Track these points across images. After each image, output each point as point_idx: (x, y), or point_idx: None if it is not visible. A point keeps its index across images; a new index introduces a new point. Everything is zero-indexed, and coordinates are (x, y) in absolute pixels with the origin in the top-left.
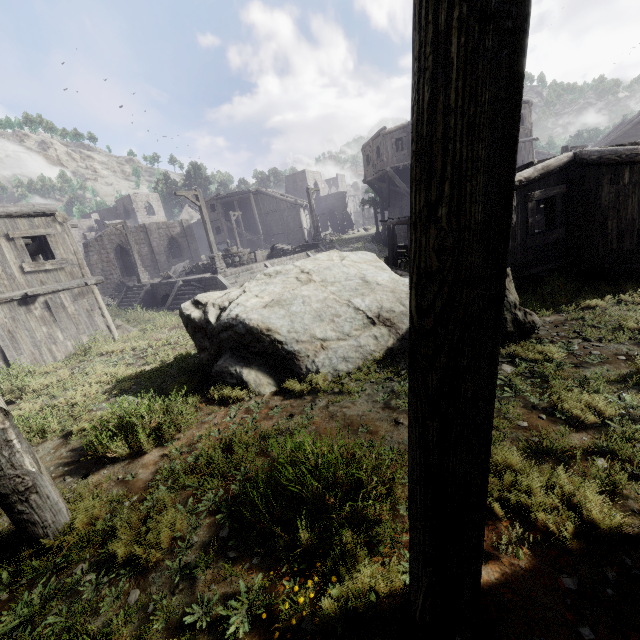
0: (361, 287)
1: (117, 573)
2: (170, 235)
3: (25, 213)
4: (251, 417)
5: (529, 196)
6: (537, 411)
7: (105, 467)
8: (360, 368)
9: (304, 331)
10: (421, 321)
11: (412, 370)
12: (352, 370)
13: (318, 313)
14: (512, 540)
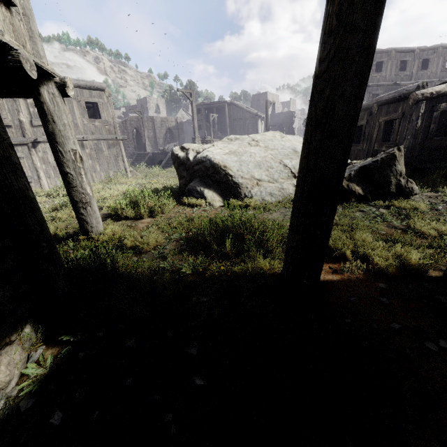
0: (291, 154)
1: (126, 252)
2: (168, 127)
3: (88, 86)
4: (206, 213)
5: (436, 106)
6: (395, 229)
7: (121, 221)
8: (280, 202)
9: (247, 172)
10: (320, 67)
11: (310, 107)
12: (274, 202)
13: (259, 163)
14: (353, 267)
